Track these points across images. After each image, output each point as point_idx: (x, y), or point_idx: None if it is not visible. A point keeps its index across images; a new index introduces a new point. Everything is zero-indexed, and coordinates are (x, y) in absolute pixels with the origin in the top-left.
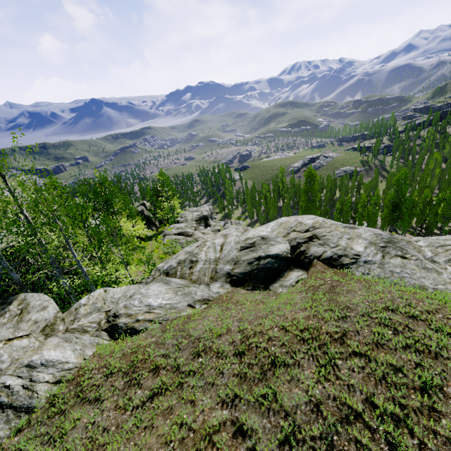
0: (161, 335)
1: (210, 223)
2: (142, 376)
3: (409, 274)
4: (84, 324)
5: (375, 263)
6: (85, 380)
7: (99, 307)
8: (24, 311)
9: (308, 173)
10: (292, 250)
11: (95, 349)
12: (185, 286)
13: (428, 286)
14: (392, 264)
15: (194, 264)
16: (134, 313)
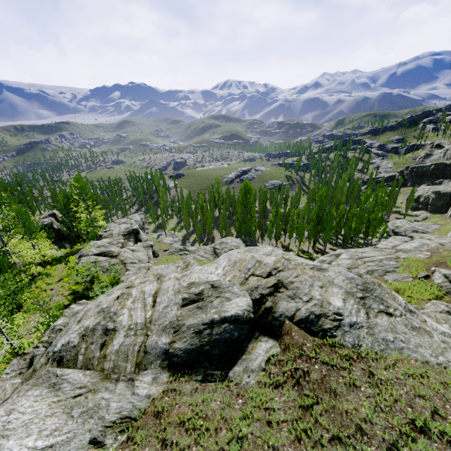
0: None
1: (141, 237)
2: None
3: (405, 342)
4: None
5: (363, 326)
6: None
7: None
8: None
9: (244, 186)
10: (255, 306)
11: None
12: (89, 391)
13: (432, 361)
14: (381, 327)
15: (109, 337)
16: None
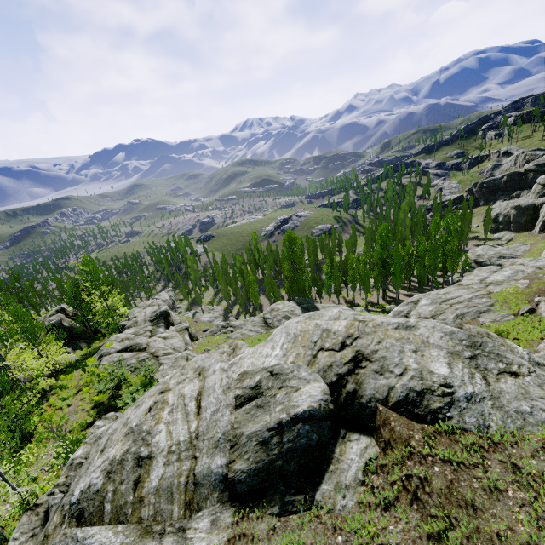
0: None
1: (173, 319)
2: None
3: None
4: None
5: (484, 397)
6: None
7: None
8: None
9: (287, 237)
10: (334, 393)
11: None
12: None
13: None
14: (508, 394)
15: (143, 470)
16: None
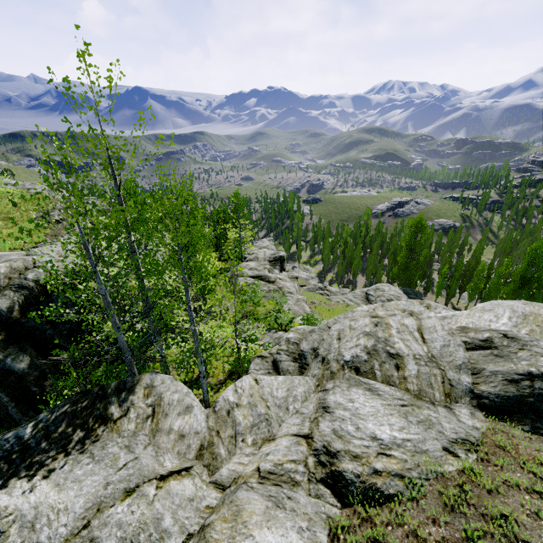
0: (449, 520)
1: (285, 266)
2: None
3: None
4: (285, 464)
5: None
6: None
7: (264, 415)
8: (157, 411)
9: (416, 223)
10: None
11: (328, 528)
12: (412, 405)
13: None
14: None
15: (399, 361)
16: (362, 454)
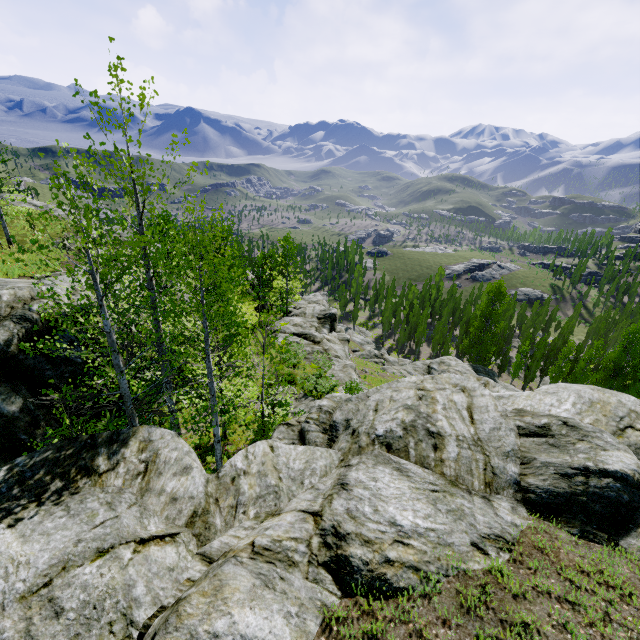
0: (462, 623)
1: (336, 326)
2: None
3: None
4: (284, 541)
5: None
6: None
7: (273, 486)
8: (151, 468)
9: (495, 289)
10: None
11: (322, 618)
12: (445, 491)
13: None
14: None
15: (438, 441)
16: (376, 539)
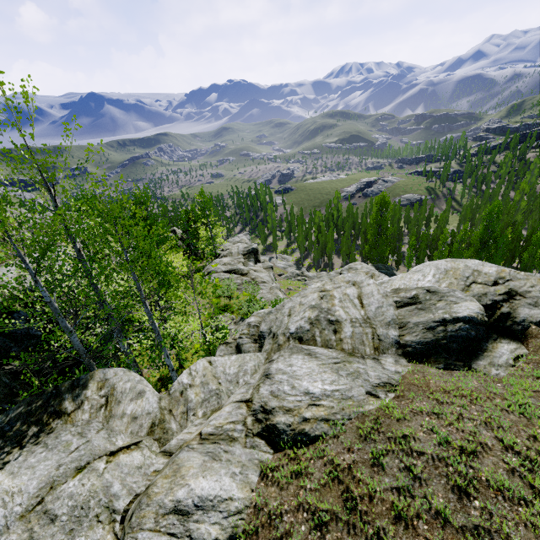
0: (361, 447)
1: (260, 257)
2: (387, 533)
3: None
4: (224, 426)
5: None
6: (289, 539)
7: (215, 390)
8: (111, 400)
9: (380, 200)
10: (488, 311)
11: (260, 470)
12: (344, 361)
13: None
14: None
15: (337, 326)
16: (294, 407)
